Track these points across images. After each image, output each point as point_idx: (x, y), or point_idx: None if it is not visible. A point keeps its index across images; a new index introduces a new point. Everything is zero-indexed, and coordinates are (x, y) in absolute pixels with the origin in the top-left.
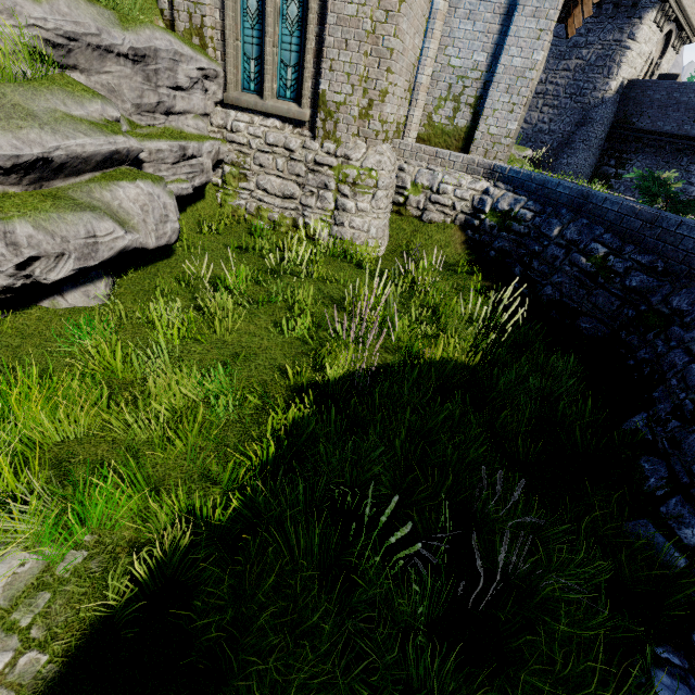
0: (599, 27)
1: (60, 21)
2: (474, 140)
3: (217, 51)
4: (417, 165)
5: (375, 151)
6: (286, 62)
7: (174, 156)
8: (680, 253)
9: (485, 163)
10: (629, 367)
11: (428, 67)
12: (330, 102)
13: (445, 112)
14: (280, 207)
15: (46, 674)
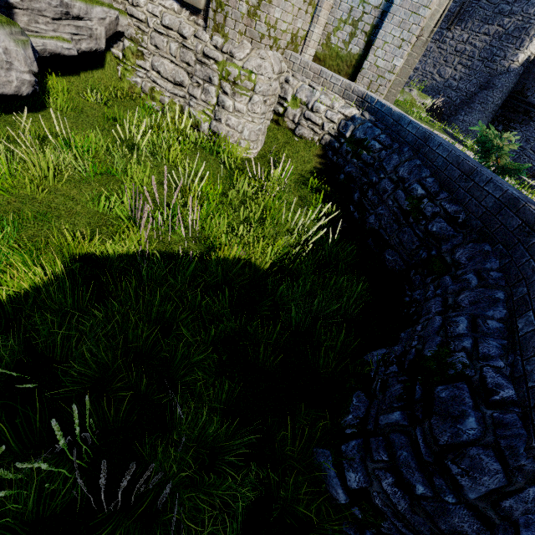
0: None
1: None
2: (361, 69)
3: None
4: (301, 80)
5: (258, 54)
6: None
7: (54, 11)
8: (480, 209)
9: (360, 91)
10: (403, 303)
11: None
12: None
13: (343, 35)
14: (171, 93)
15: None
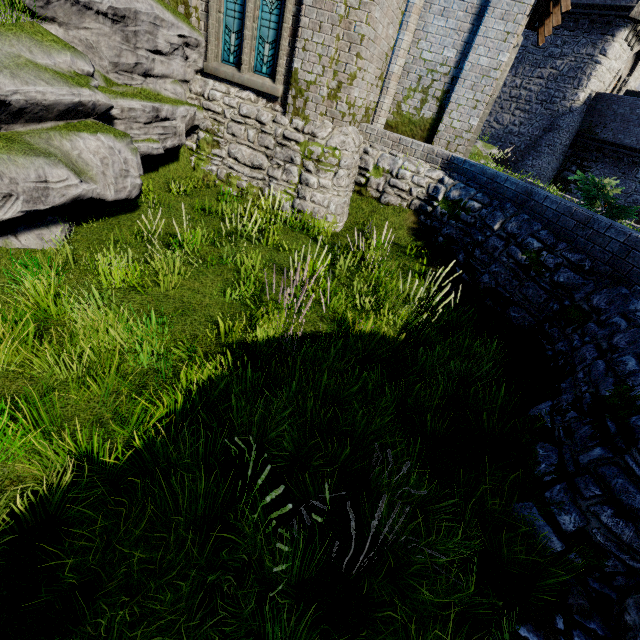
0: (575, 40)
1: None
2: (437, 132)
3: (201, 21)
4: (381, 149)
5: (340, 131)
6: (264, 38)
7: (146, 116)
8: (606, 255)
9: (444, 154)
10: (547, 357)
11: (401, 58)
12: (302, 81)
13: (414, 102)
14: (249, 176)
15: None
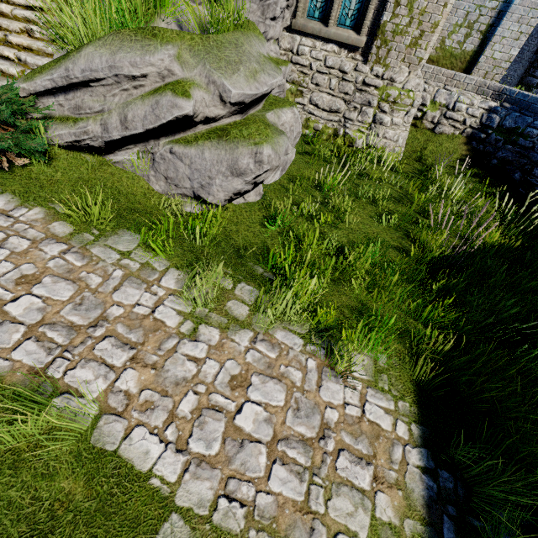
0: None
1: None
2: (477, 63)
3: None
4: (436, 86)
5: (415, 75)
6: None
7: None
8: None
9: (496, 86)
10: None
11: None
12: (388, 32)
13: (458, 37)
14: (325, 119)
15: (414, 411)
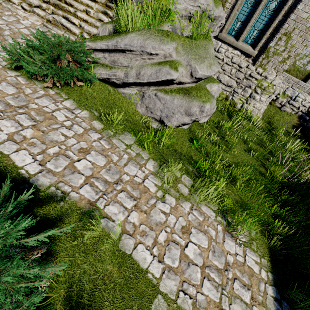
0: None
1: (206, 4)
2: None
3: (225, 13)
4: (287, 85)
5: (279, 77)
6: (256, 27)
7: None
8: None
9: None
10: None
11: None
12: (271, 52)
13: (303, 61)
14: (223, 89)
15: (269, 265)
